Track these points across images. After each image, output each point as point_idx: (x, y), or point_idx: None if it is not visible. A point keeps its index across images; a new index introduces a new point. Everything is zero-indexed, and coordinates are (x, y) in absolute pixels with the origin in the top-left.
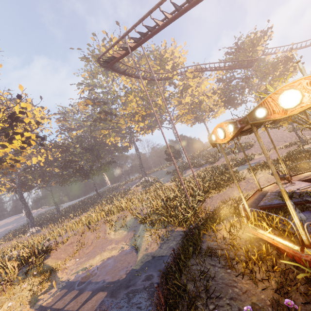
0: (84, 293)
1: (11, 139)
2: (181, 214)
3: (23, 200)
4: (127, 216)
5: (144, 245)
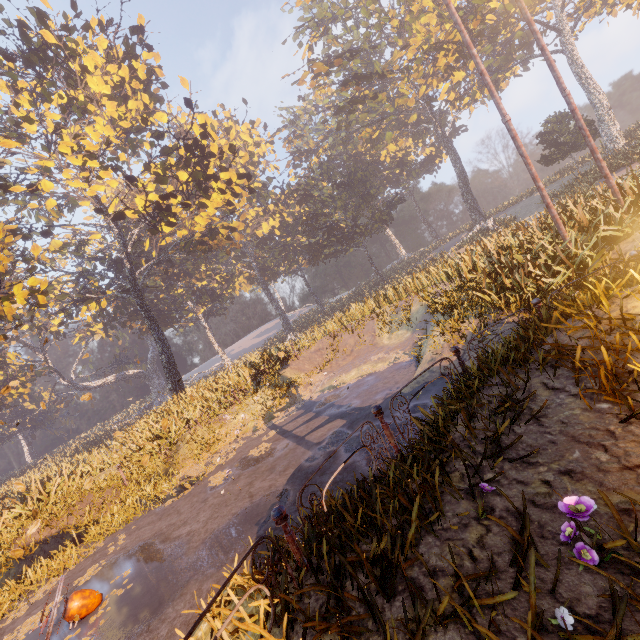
0: (319, 418)
1: (207, 191)
2: (531, 281)
3: (269, 294)
4: (413, 304)
5: (427, 353)
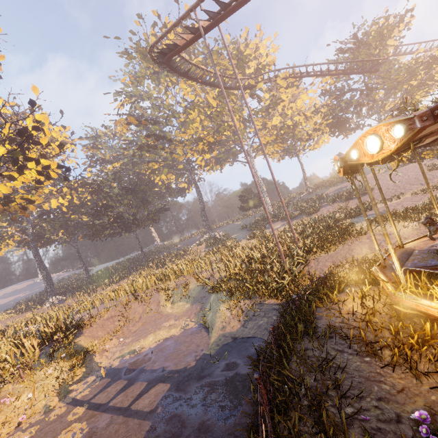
0: (136, 384)
1: (23, 168)
2: (272, 280)
3: (39, 259)
4: (190, 284)
5: (219, 322)
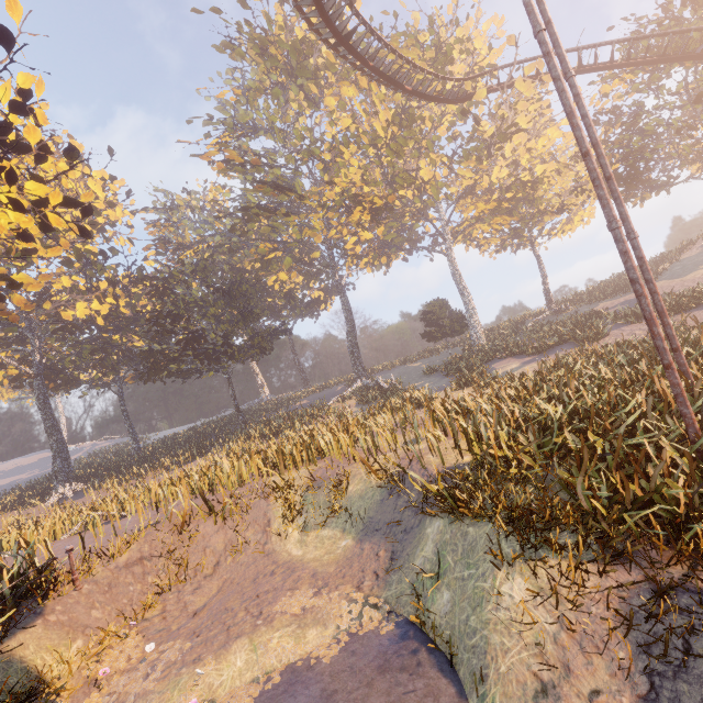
0: None
1: None
2: (684, 492)
3: (48, 412)
4: (349, 479)
5: (512, 655)
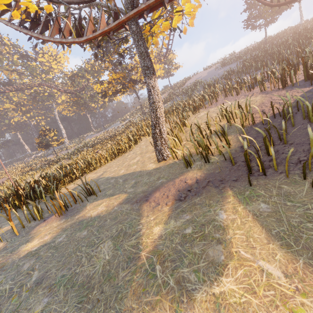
0: None
1: None
2: None
3: None
4: None
5: None
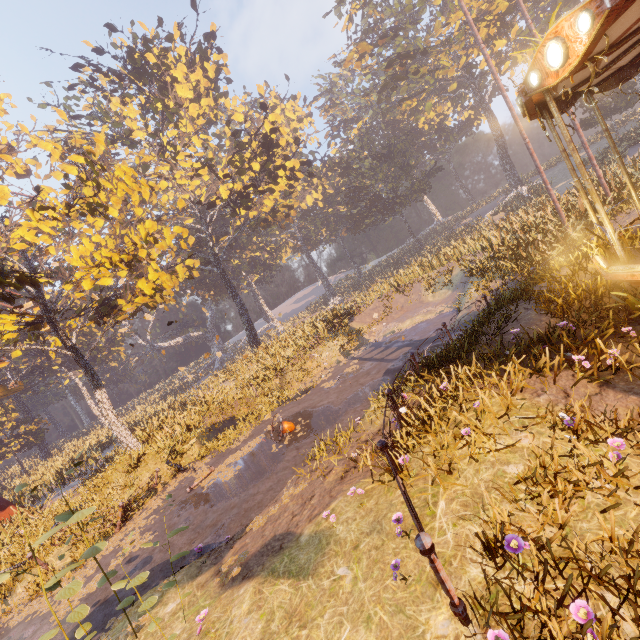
0: (390, 349)
1: (276, 178)
2: (539, 253)
3: (313, 263)
4: (453, 270)
5: (466, 304)
